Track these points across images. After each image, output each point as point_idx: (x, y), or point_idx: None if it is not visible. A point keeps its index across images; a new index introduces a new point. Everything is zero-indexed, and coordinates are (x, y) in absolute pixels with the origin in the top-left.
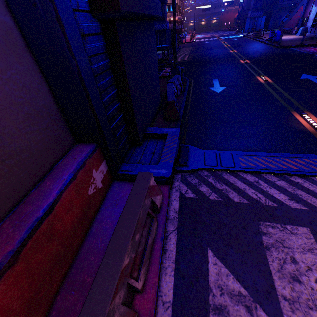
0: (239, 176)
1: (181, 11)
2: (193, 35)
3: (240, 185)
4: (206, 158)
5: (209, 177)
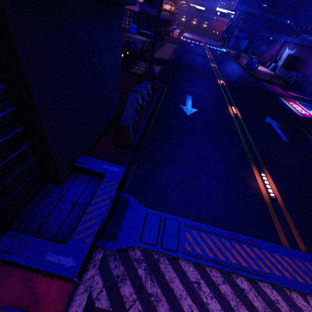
0: (179, 267)
1: (176, 1)
2: (182, 32)
3: (176, 288)
4: (146, 226)
5: (141, 263)
